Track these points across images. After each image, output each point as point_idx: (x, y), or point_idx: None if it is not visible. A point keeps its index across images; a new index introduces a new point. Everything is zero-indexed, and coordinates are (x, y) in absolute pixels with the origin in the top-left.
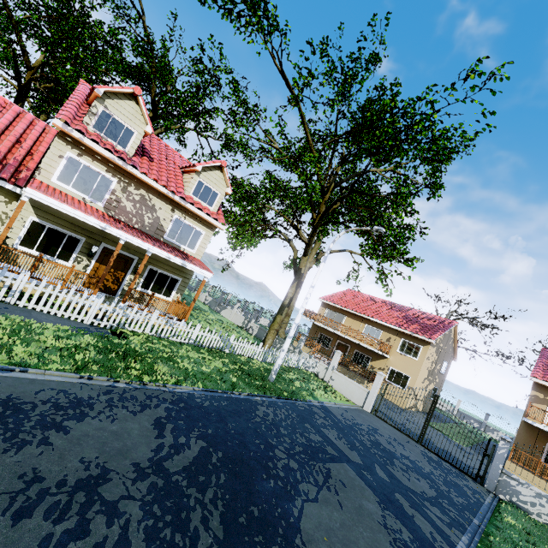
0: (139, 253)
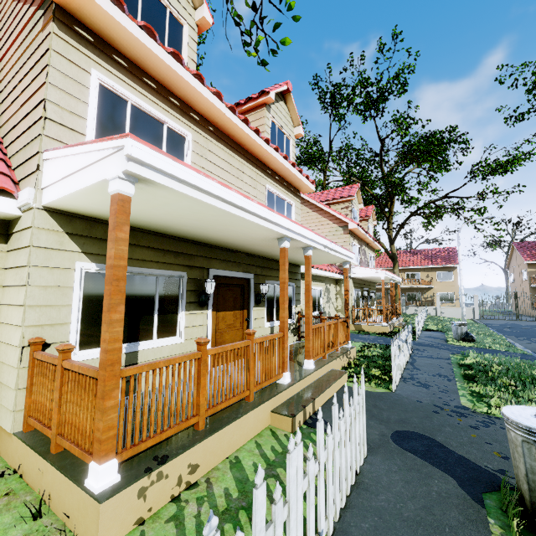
0: (367, 285)
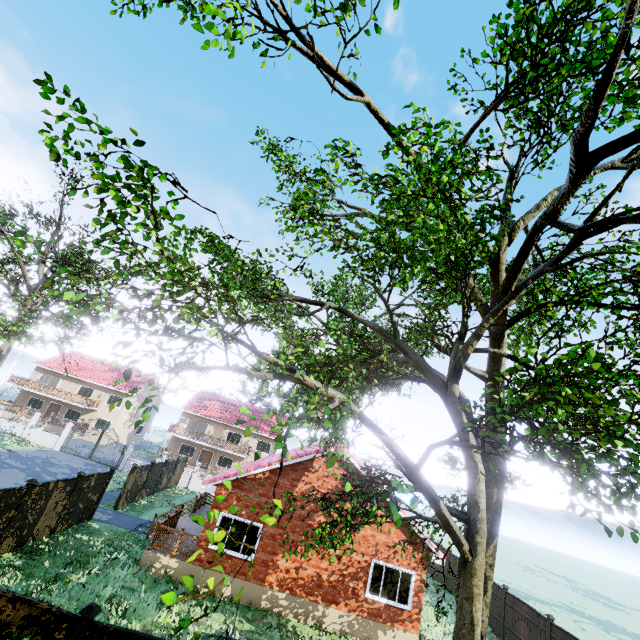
0: None
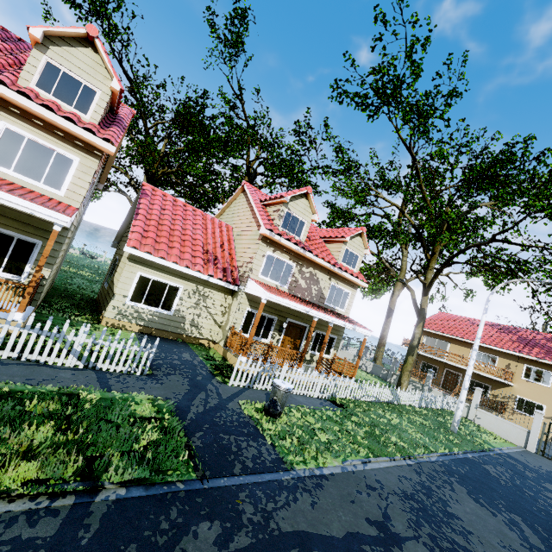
0: (309, 321)
